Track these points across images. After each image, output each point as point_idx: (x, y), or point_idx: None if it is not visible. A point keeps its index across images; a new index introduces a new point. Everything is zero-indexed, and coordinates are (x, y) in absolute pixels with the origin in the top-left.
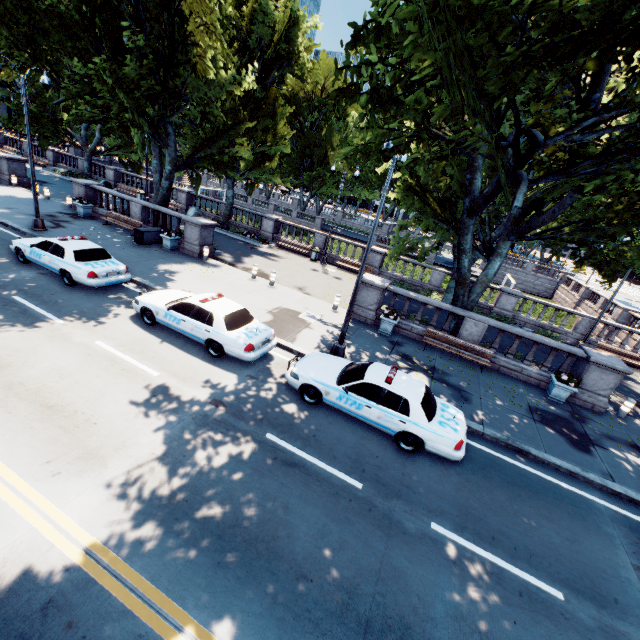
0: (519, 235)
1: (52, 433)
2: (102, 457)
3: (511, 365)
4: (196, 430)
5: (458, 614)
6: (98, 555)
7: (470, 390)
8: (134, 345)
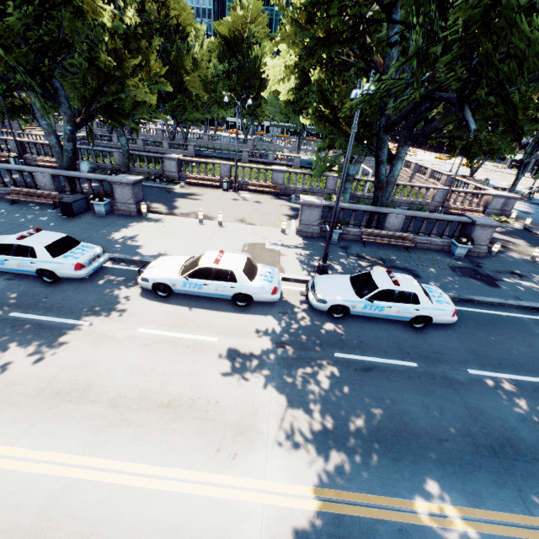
0: (415, 140)
1: (194, 426)
2: (251, 426)
3: (423, 240)
4: (289, 373)
5: (521, 418)
6: (324, 497)
7: (413, 268)
8: (172, 321)
